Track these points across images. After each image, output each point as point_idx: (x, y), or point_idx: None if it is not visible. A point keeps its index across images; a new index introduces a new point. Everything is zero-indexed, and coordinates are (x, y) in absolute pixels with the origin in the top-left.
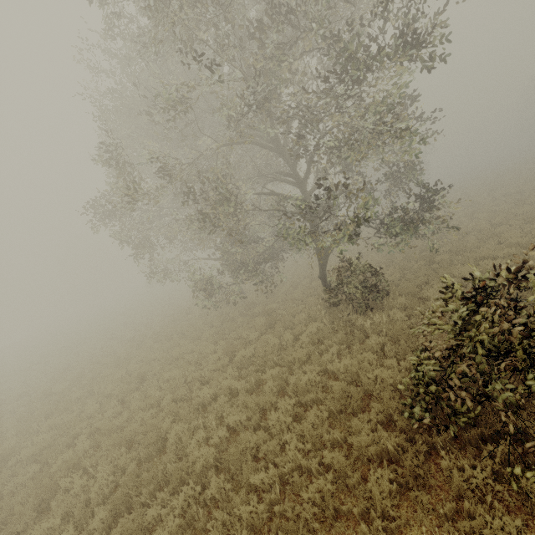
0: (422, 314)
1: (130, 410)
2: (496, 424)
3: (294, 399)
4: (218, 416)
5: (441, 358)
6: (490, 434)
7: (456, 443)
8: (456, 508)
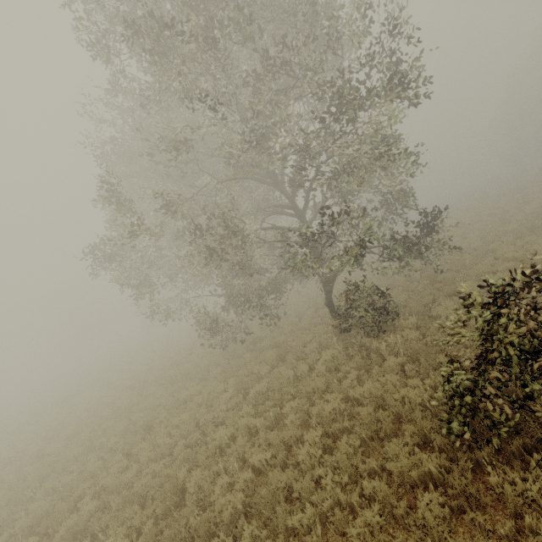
0: (443, 327)
1: (138, 463)
2: (537, 432)
3: (321, 431)
4: (239, 459)
5: (470, 368)
6: (533, 443)
7: (500, 457)
8: (515, 528)
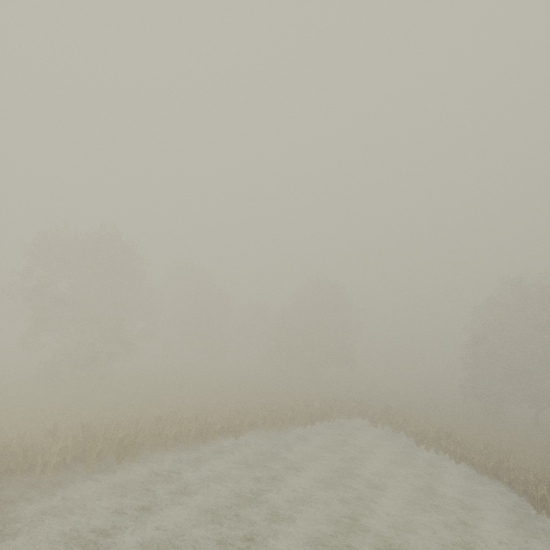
0: None
1: None
2: None
3: None
4: None
5: None
6: None
7: None
8: None
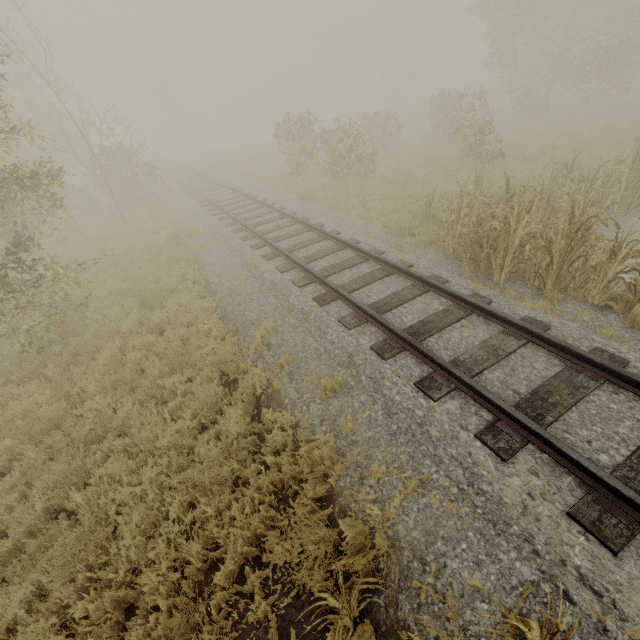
0: None
1: None
2: None
3: None
4: None
5: None
6: None
7: None
8: None
